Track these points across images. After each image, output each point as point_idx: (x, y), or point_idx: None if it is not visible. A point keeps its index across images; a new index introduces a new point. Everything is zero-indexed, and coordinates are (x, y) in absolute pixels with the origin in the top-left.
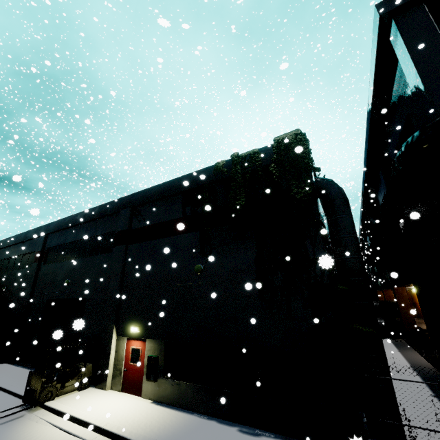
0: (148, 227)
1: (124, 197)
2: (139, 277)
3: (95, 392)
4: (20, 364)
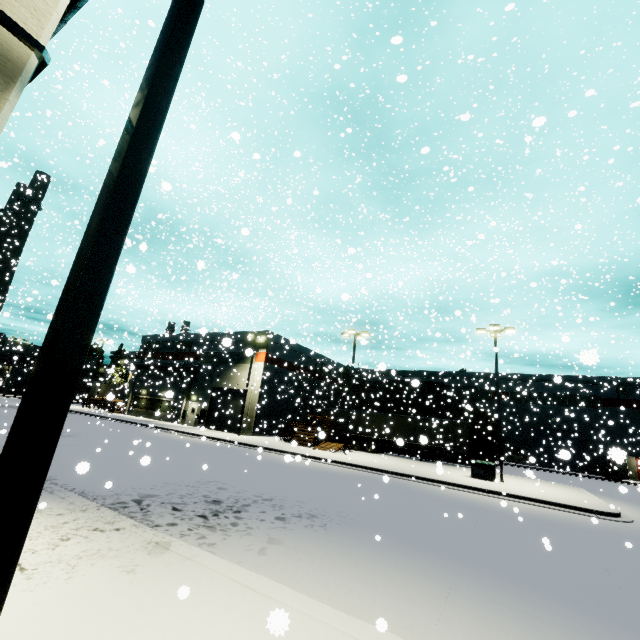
0: (636, 400)
1: (606, 377)
2: (636, 428)
3: (627, 480)
4: (516, 462)
